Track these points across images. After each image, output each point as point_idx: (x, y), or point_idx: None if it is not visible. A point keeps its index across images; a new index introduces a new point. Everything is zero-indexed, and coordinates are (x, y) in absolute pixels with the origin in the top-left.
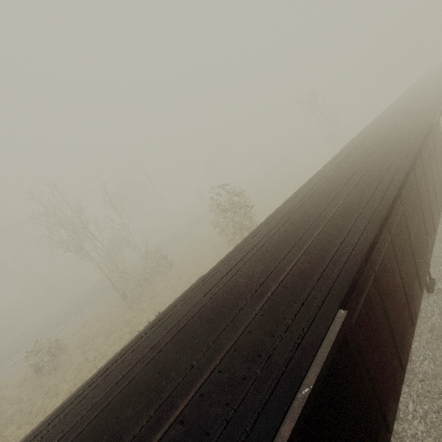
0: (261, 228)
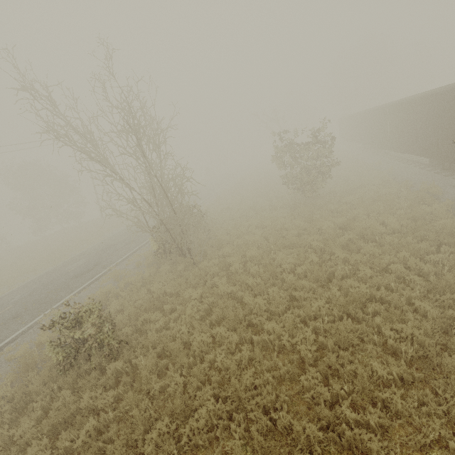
0: None
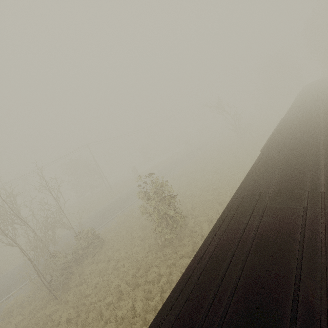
0: (194, 281)
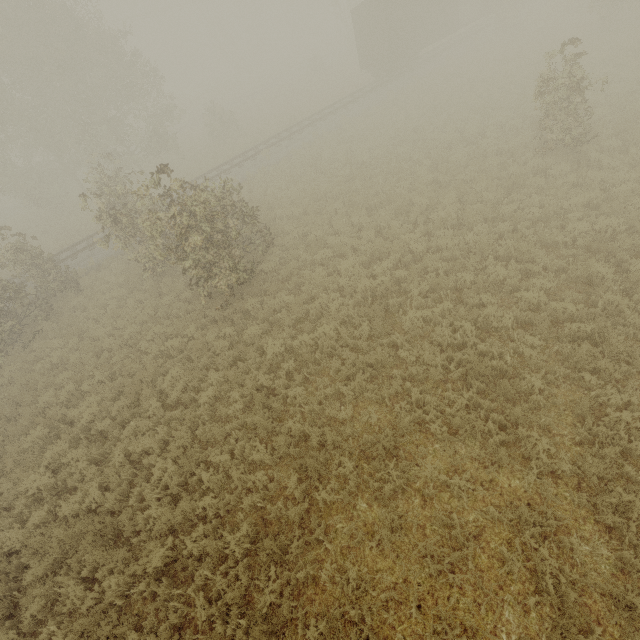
0: None
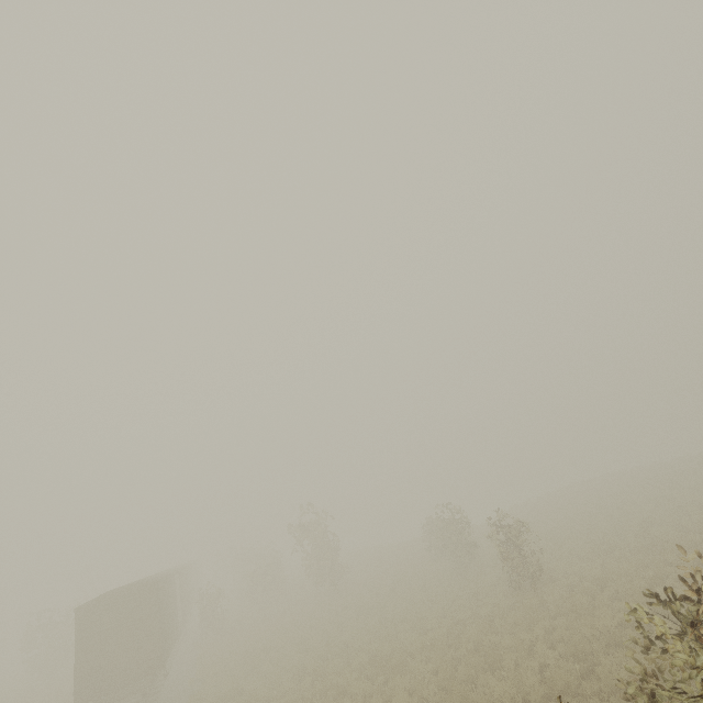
0: None
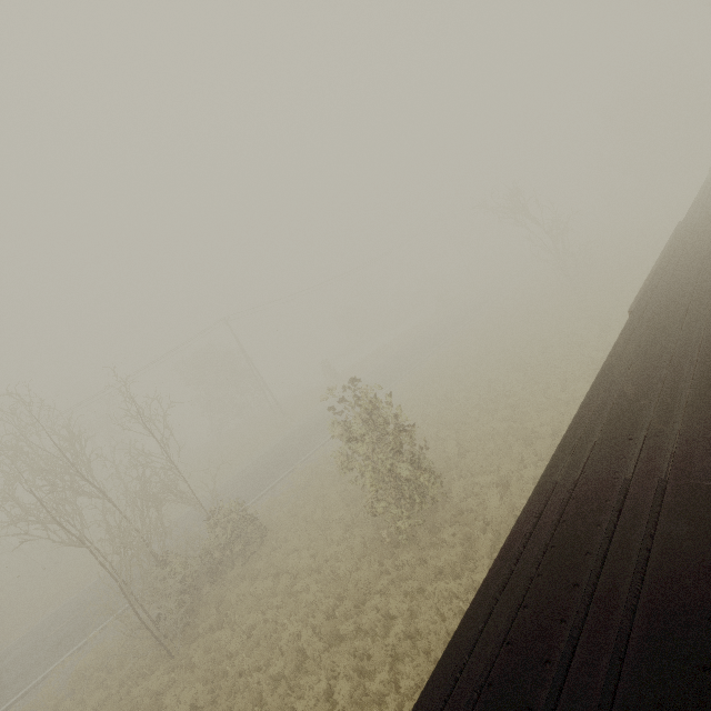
0: None
